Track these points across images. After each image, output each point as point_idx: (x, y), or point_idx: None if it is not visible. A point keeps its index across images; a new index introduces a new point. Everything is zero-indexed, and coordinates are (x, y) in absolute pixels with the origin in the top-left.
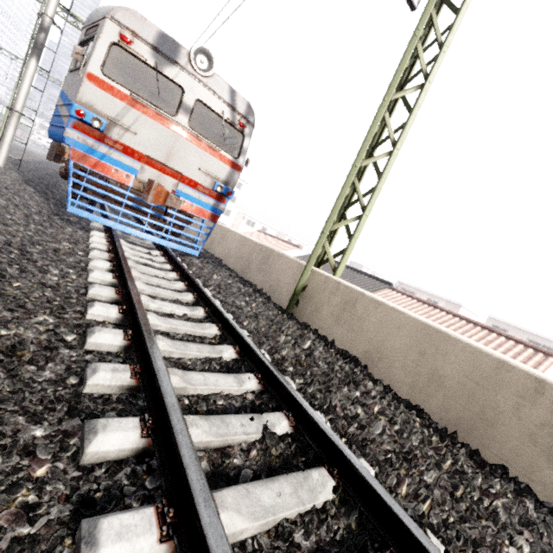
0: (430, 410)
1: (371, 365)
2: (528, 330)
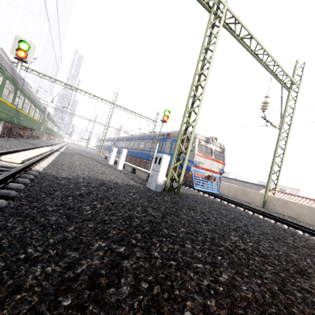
0: None
1: (298, 218)
2: None
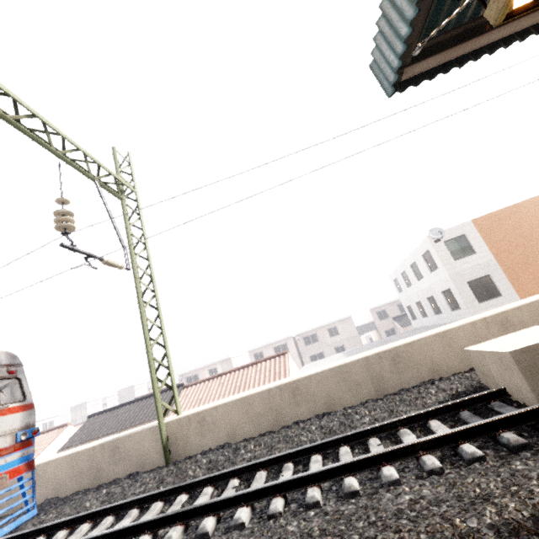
0: (266, 428)
1: (235, 437)
2: (269, 343)
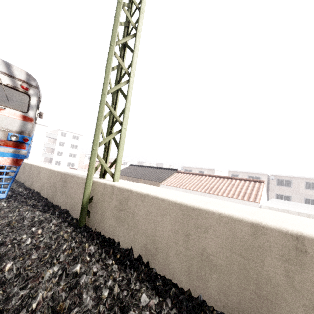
0: (211, 298)
1: (152, 259)
2: (246, 171)
